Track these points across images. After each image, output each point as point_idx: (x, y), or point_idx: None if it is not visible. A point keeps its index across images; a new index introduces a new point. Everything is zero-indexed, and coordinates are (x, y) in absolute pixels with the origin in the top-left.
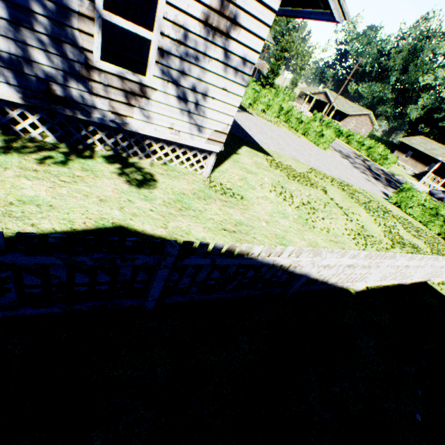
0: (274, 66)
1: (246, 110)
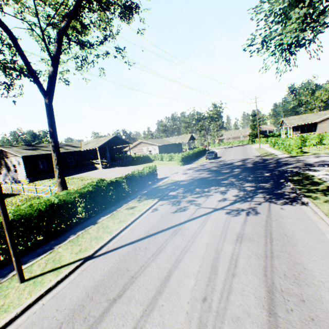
0: (251, 126)
1: (133, 165)
